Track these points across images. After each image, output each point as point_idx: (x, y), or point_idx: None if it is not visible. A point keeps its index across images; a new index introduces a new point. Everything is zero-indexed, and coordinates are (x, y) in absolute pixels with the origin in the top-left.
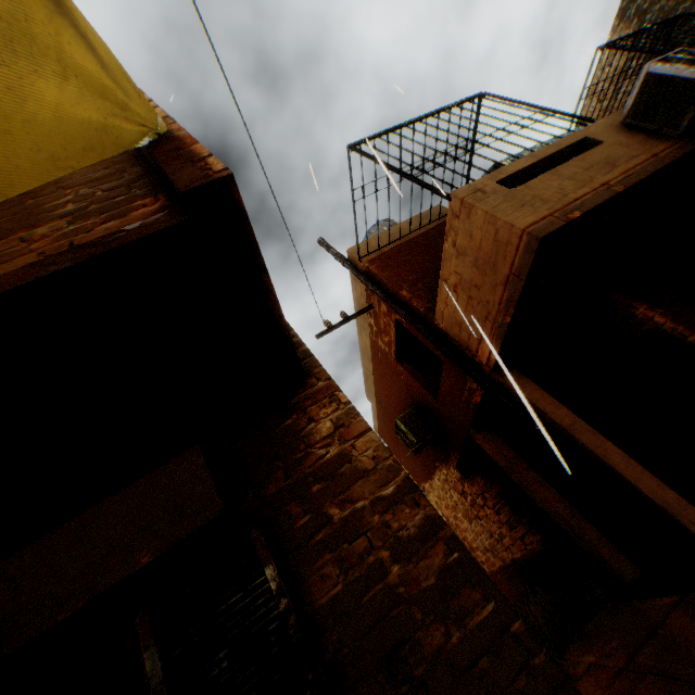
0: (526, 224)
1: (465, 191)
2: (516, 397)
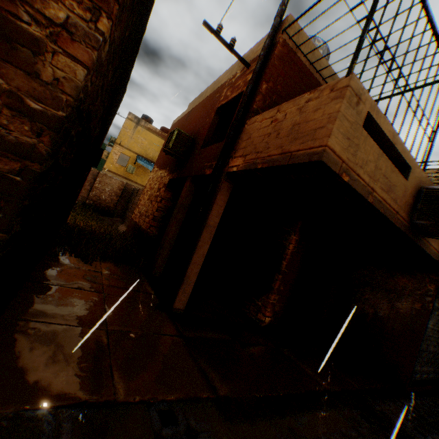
0: (332, 146)
1: (357, 86)
2: (215, 193)
